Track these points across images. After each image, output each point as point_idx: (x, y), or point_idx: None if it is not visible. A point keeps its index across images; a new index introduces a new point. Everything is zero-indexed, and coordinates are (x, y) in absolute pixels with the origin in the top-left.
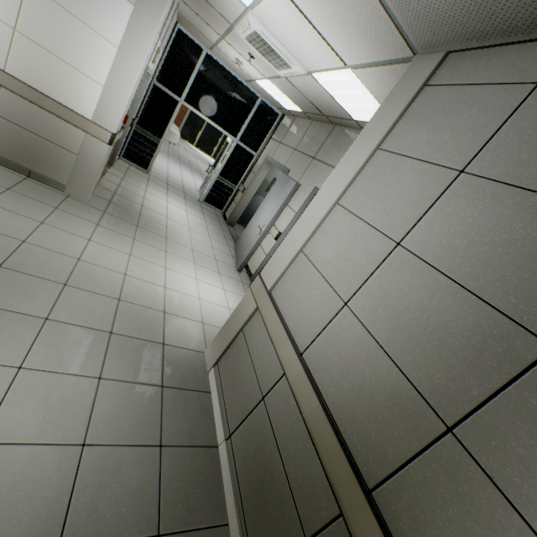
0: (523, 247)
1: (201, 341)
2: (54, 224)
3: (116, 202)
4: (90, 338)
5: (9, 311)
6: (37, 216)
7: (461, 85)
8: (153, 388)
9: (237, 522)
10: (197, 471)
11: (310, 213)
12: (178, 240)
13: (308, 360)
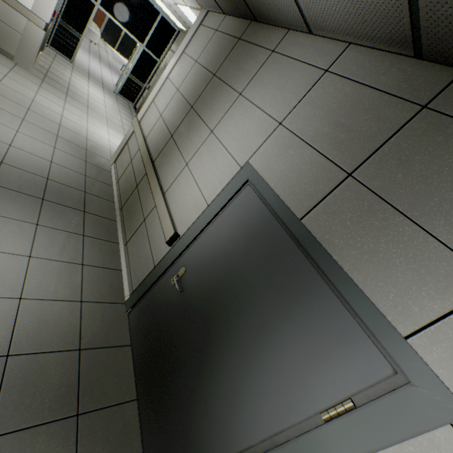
0: (197, 84)
1: (109, 156)
2: (13, 78)
3: (50, 77)
4: (47, 134)
5: (5, 110)
6: (1, 71)
7: (207, 27)
8: (82, 160)
9: (118, 200)
10: (102, 188)
11: (159, 83)
12: (96, 111)
13: (147, 140)
